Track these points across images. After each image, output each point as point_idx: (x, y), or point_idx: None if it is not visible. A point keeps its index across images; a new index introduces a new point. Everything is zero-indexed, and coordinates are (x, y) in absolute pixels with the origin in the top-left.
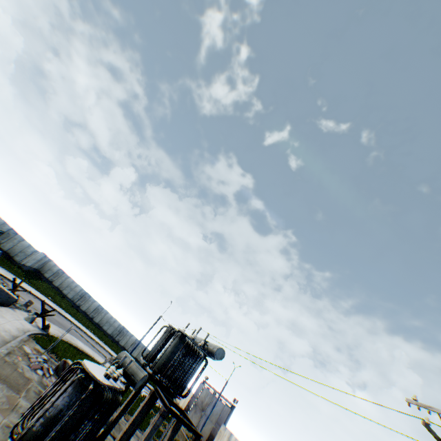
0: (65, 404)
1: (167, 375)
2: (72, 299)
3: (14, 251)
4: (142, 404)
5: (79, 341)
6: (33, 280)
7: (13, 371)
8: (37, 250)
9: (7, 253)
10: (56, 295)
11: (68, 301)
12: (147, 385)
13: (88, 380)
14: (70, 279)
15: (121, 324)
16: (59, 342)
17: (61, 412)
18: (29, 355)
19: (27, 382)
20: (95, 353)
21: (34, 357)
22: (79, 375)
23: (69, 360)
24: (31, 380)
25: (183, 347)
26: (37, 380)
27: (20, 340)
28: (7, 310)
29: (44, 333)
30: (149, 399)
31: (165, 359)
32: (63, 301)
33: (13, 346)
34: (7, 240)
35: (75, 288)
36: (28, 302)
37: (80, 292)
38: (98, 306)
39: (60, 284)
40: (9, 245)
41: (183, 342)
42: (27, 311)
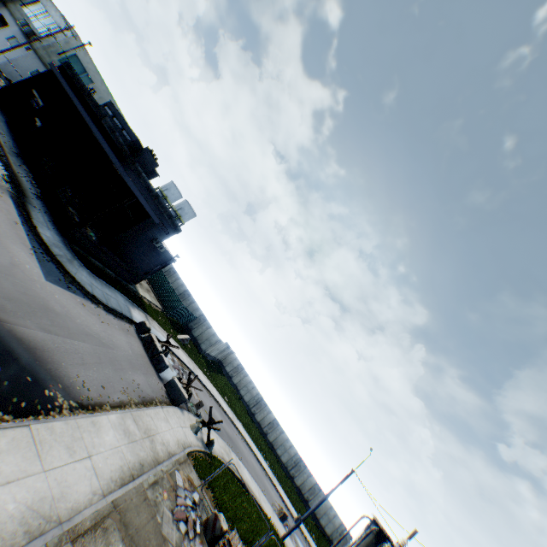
0: None
1: None
2: (248, 403)
3: (201, 338)
4: None
5: (245, 469)
6: (213, 373)
7: (148, 519)
8: (220, 340)
9: (196, 339)
10: (231, 394)
11: (243, 404)
12: None
13: None
14: (248, 378)
15: (298, 453)
16: (220, 469)
17: None
18: (177, 490)
19: (160, 545)
20: (262, 493)
21: (182, 493)
22: None
23: (221, 515)
24: (166, 542)
25: None
26: (175, 541)
27: (174, 461)
28: (174, 411)
29: (206, 451)
30: None
31: None
32: (237, 404)
33: (162, 471)
34: (197, 326)
35: (251, 390)
36: (199, 403)
37: (256, 396)
38: (273, 420)
39: (238, 381)
40: (198, 331)
41: None
42: (196, 415)
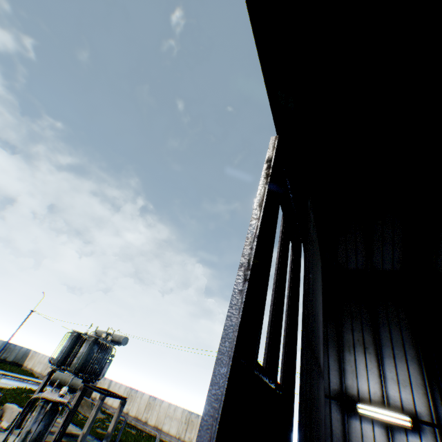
0: (42, 426)
1: (86, 371)
2: None
3: None
4: (76, 398)
5: None
6: None
7: None
8: None
9: None
10: None
11: None
12: (7, 374)
13: (56, 405)
14: None
15: None
16: None
17: (41, 432)
18: None
19: None
20: None
21: None
22: (50, 405)
23: None
24: None
25: (97, 347)
26: None
27: None
28: None
29: None
30: (82, 393)
31: (83, 361)
32: None
33: None
34: None
35: None
36: None
37: None
38: None
39: None
40: None
41: (97, 344)
42: None
